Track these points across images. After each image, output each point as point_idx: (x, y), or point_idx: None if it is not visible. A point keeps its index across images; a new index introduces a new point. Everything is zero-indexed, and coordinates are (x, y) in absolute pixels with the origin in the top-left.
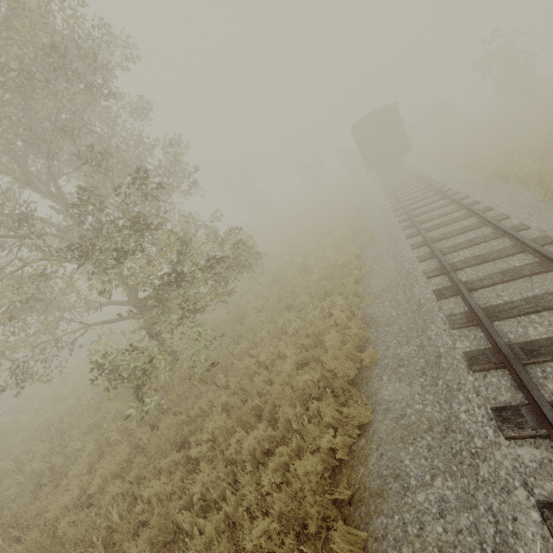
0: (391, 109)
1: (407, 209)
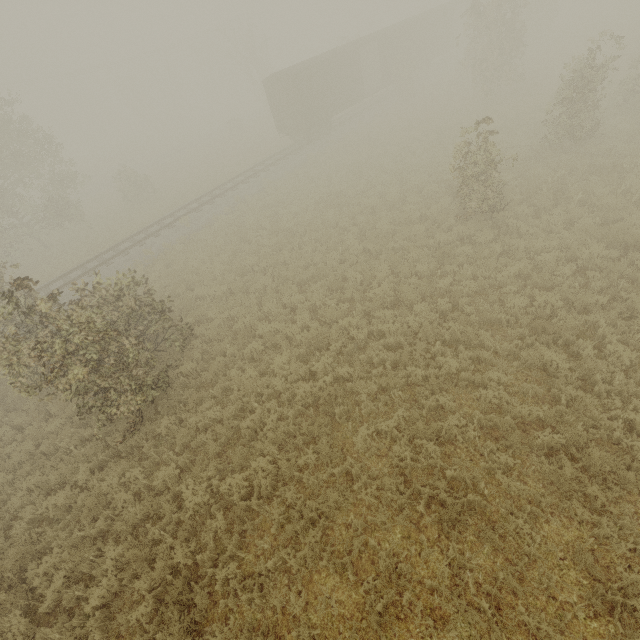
0: (290, 79)
1: (165, 216)
